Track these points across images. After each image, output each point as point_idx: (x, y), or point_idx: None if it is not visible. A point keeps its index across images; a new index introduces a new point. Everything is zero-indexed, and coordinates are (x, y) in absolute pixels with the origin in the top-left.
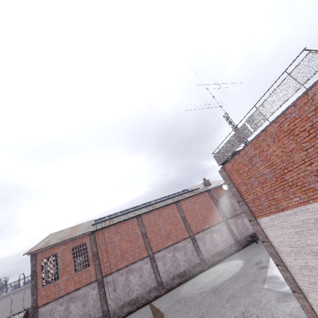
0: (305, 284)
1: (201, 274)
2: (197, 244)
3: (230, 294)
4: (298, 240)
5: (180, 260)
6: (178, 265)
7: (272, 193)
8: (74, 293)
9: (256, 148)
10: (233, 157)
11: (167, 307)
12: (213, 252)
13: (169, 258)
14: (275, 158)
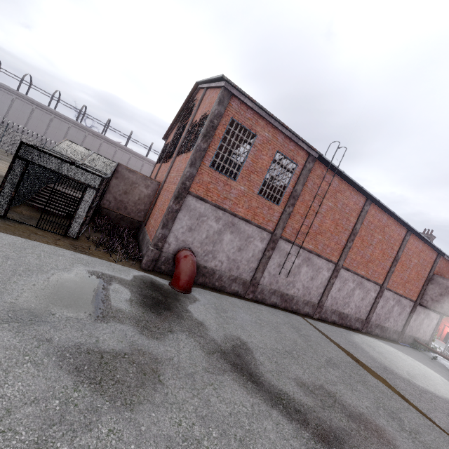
0: None
1: (367, 338)
2: (379, 301)
3: None
4: None
5: (353, 300)
6: (347, 303)
7: None
8: (240, 222)
9: None
10: None
11: (374, 366)
12: (380, 322)
13: (348, 287)
14: None
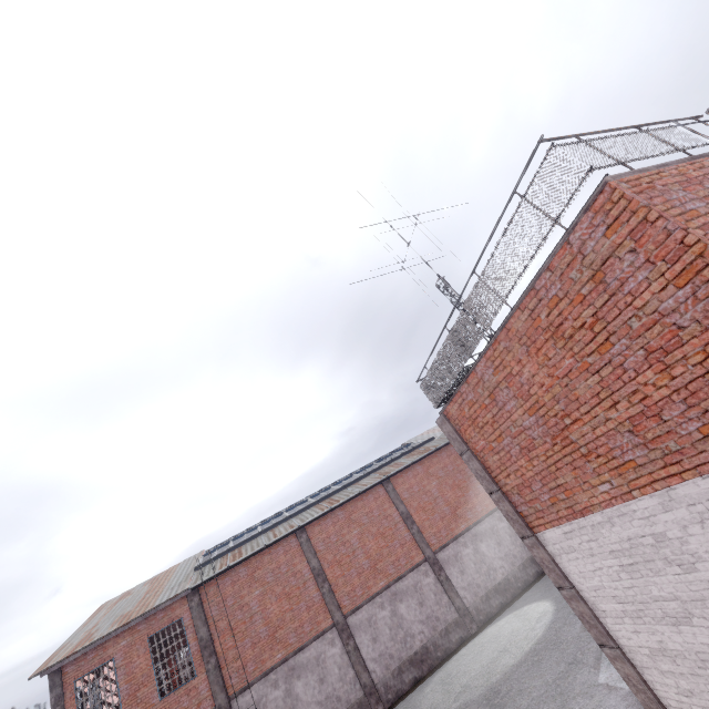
0: (671, 694)
1: (465, 649)
2: (446, 575)
3: (524, 707)
4: (631, 585)
5: (410, 621)
6: (407, 635)
7: (552, 472)
8: None
9: (497, 369)
10: (458, 389)
11: None
12: (485, 587)
13: (383, 621)
14: (540, 392)
